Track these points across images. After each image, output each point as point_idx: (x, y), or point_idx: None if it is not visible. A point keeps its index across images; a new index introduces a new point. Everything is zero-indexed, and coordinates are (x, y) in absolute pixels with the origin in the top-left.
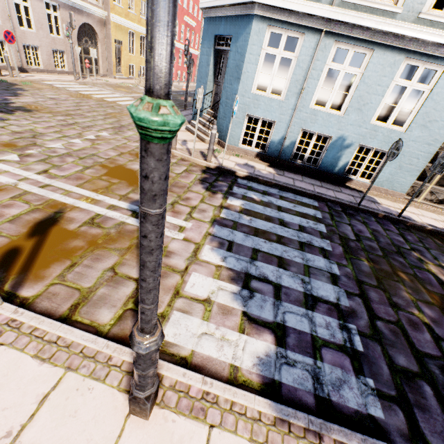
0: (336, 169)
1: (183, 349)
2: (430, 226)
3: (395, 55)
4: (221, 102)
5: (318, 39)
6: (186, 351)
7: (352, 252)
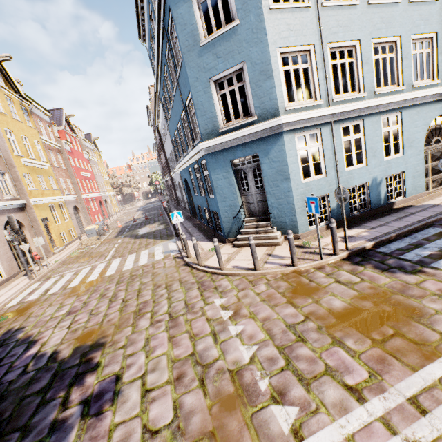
0: (381, 202)
1: None
2: None
3: (375, 117)
4: (270, 204)
5: (330, 128)
6: None
7: None
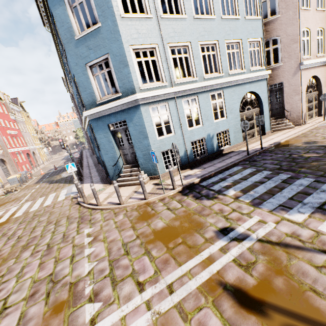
0: (215, 149)
1: None
2: (271, 145)
3: (205, 93)
4: (138, 155)
5: (174, 101)
6: None
7: (292, 170)
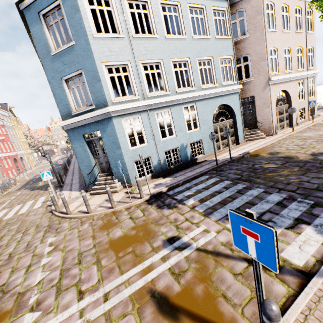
0: (189, 158)
1: (310, 259)
2: (240, 155)
3: (178, 106)
4: (112, 164)
5: (147, 113)
6: (311, 258)
7: (249, 180)
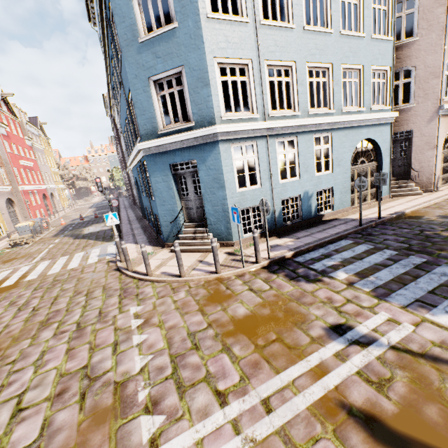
0: (312, 214)
1: None
2: (392, 215)
3: (308, 135)
4: (207, 211)
5: (266, 141)
6: None
7: (428, 253)
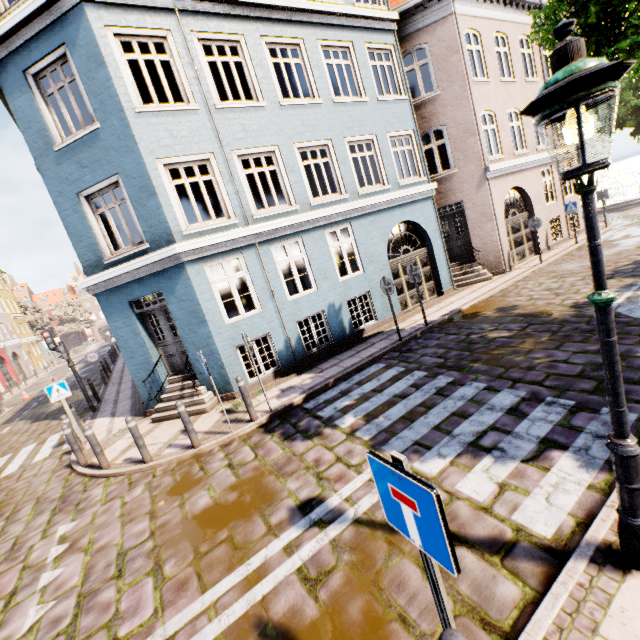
0: (347, 331)
1: (566, 522)
2: (445, 316)
3: (317, 232)
4: (192, 357)
5: (256, 251)
6: (568, 520)
7: (460, 367)
